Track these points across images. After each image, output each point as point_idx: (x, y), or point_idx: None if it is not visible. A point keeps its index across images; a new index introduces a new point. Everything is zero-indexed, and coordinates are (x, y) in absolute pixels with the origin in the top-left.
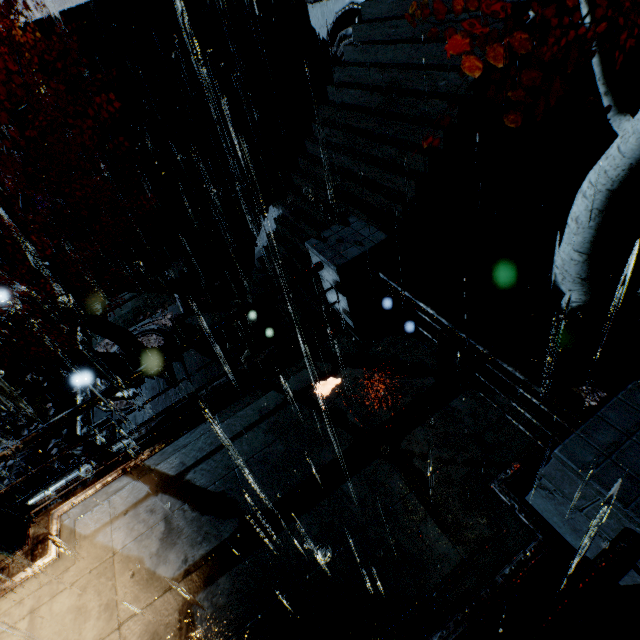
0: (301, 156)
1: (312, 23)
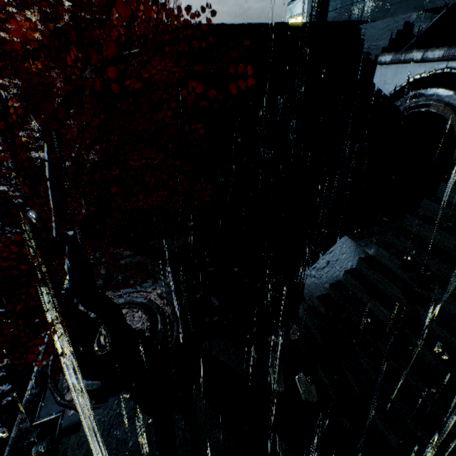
0: (430, 199)
1: (374, 80)
